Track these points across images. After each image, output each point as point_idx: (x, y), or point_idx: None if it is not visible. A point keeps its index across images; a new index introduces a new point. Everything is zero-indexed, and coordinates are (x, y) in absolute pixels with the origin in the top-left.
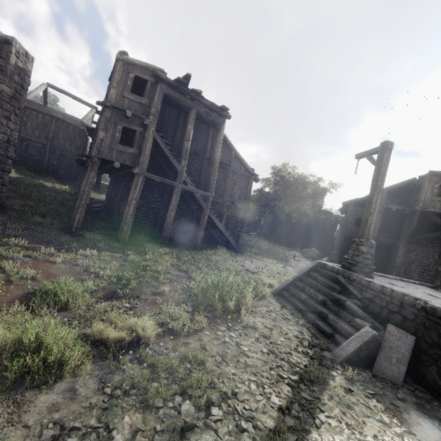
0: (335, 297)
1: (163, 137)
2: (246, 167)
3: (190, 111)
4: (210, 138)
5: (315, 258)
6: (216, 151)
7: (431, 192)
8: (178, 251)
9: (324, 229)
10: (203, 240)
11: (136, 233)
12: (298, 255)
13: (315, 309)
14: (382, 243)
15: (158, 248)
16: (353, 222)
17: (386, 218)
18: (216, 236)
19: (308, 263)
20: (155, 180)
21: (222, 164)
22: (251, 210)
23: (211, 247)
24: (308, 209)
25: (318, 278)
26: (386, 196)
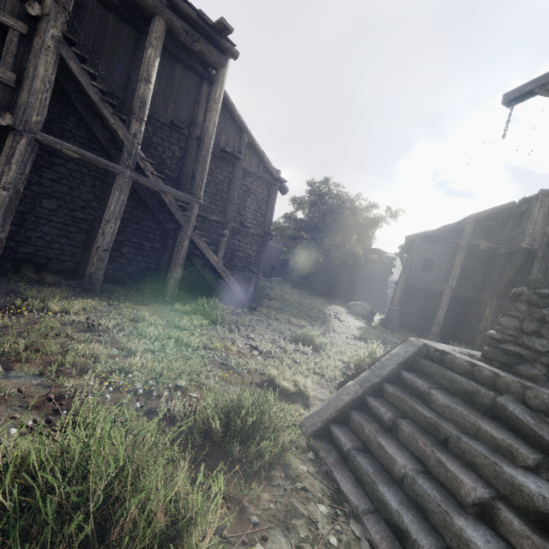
0: (539, 502)
1: (85, 61)
2: (267, 166)
3: (152, 20)
4: (203, 102)
5: (365, 316)
6: (207, 118)
7: (542, 221)
8: (112, 307)
9: (374, 276)
10: (187, 286)
11: (34, 268)
12: (341, 311)
13: (461, 546)
14: (459, 296)
15: (57, 299)
16: (420, 266)
17: (466, 261)
18: (212, 279)
19: (358, 325)
20: (84, 165)
21: (226, 154)
22: (278, 247)
23: (201, 298)
24: (356, 246)
25: (436, 398)
26: (471, 227)
